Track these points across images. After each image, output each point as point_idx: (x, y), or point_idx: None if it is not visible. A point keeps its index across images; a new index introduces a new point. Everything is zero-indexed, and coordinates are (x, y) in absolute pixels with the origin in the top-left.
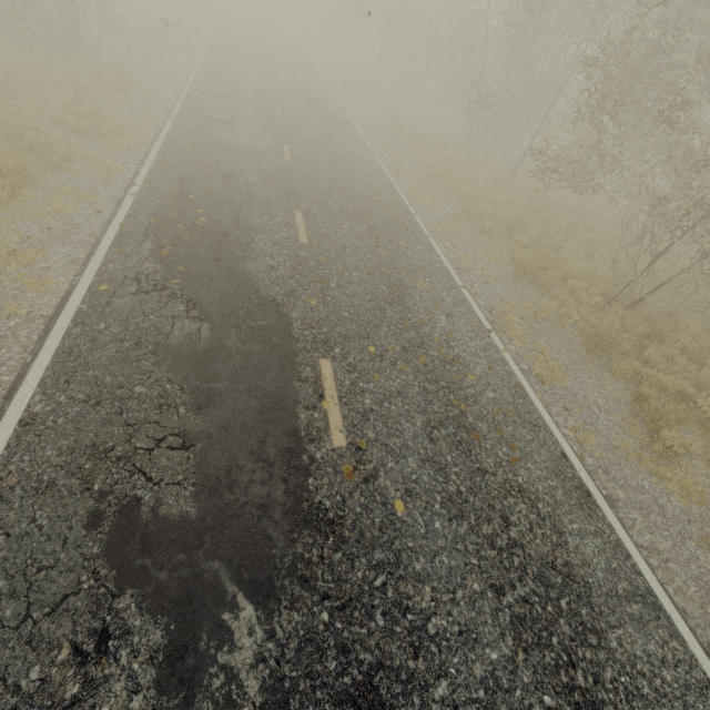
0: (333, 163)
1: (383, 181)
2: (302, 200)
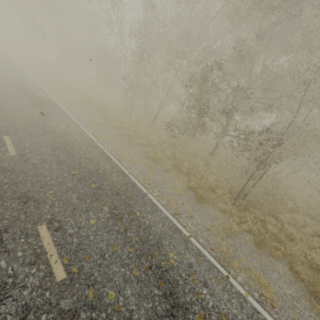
0: (55, 145)
1: (96, 149)
2: (40, 204)
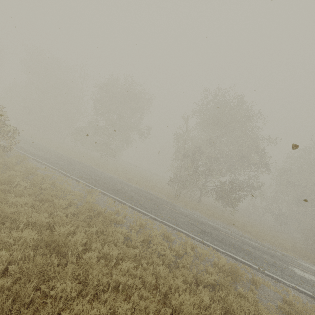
0: None
1: None
2: None
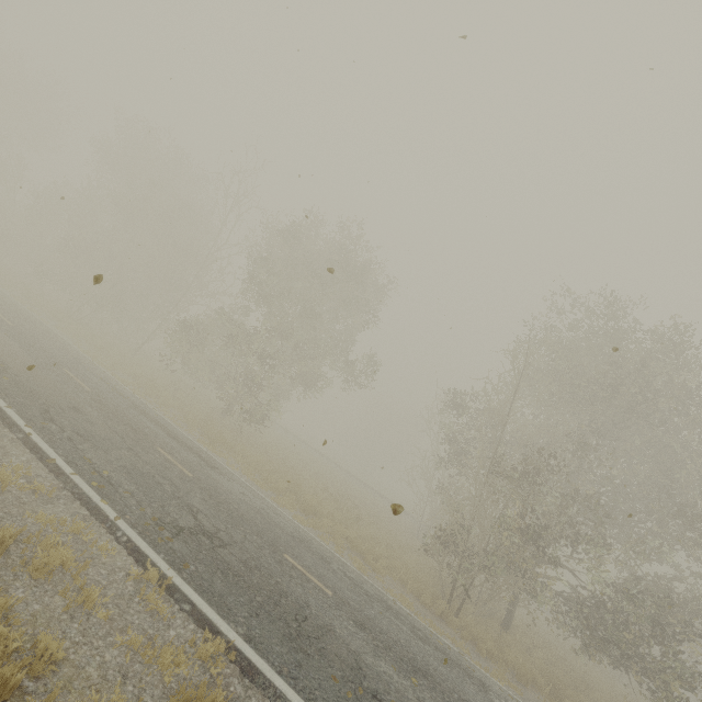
0: None
1: None
2: None
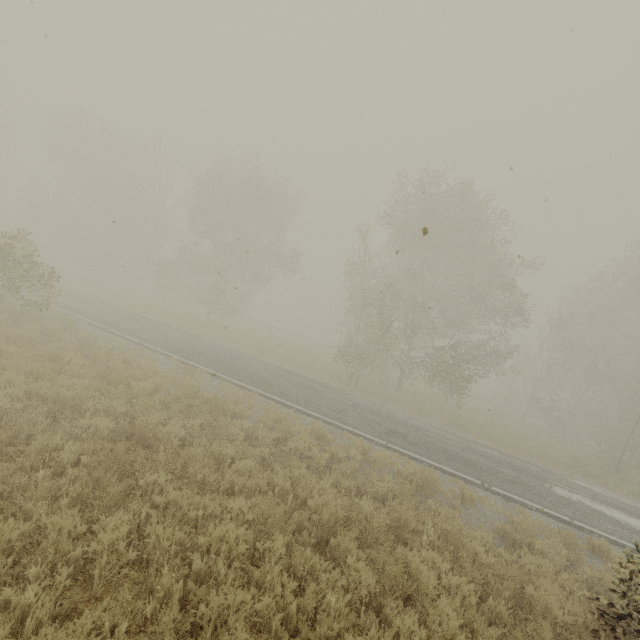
0: None
1: None
2: None
